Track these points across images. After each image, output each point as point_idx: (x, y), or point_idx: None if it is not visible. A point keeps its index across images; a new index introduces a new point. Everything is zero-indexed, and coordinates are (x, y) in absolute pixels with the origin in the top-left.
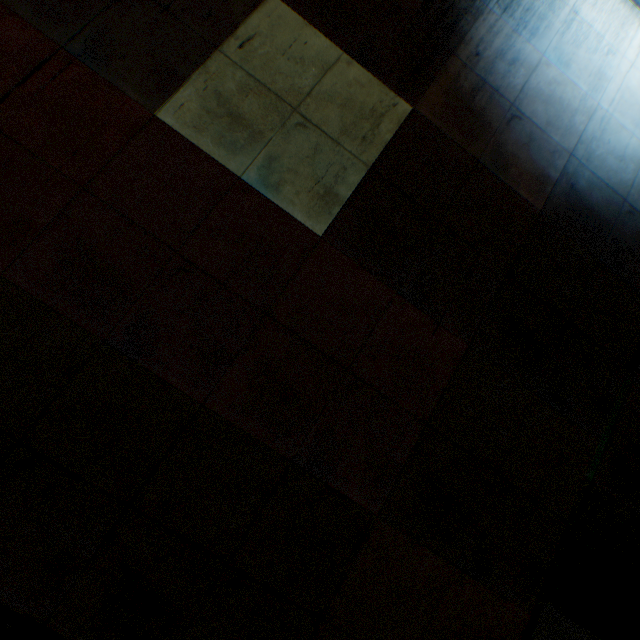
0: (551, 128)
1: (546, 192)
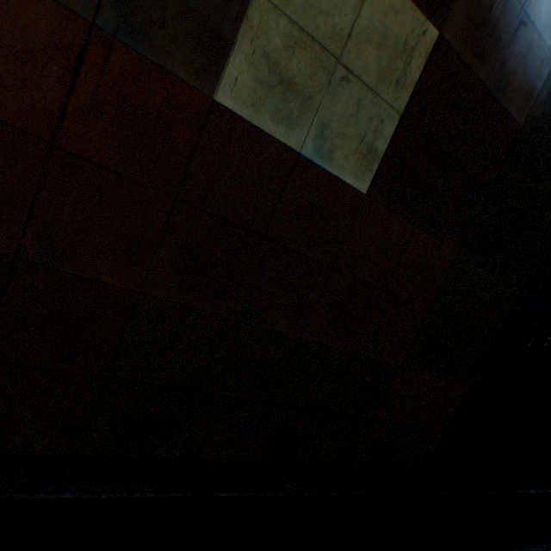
0: (547, 31)
1: (529, 106)
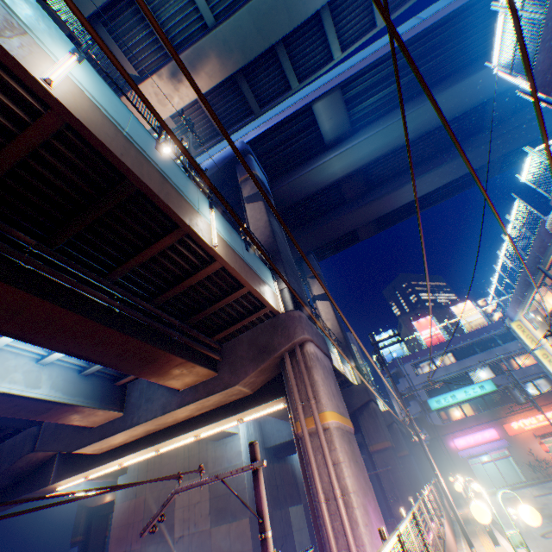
0: None
1: None
